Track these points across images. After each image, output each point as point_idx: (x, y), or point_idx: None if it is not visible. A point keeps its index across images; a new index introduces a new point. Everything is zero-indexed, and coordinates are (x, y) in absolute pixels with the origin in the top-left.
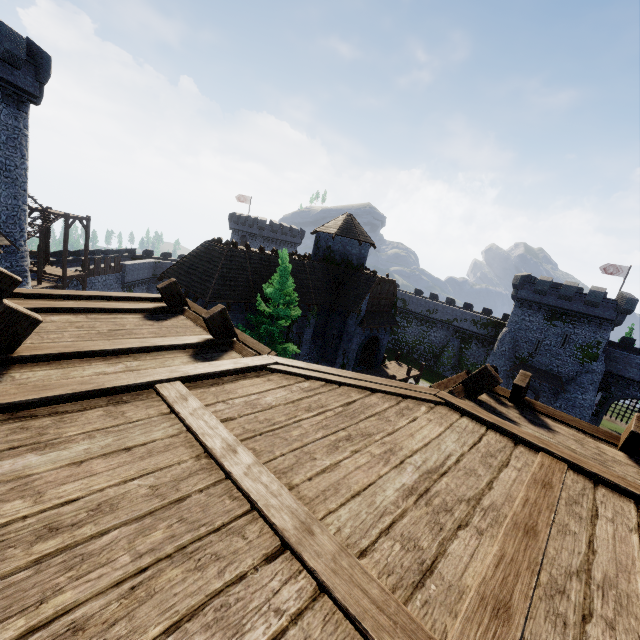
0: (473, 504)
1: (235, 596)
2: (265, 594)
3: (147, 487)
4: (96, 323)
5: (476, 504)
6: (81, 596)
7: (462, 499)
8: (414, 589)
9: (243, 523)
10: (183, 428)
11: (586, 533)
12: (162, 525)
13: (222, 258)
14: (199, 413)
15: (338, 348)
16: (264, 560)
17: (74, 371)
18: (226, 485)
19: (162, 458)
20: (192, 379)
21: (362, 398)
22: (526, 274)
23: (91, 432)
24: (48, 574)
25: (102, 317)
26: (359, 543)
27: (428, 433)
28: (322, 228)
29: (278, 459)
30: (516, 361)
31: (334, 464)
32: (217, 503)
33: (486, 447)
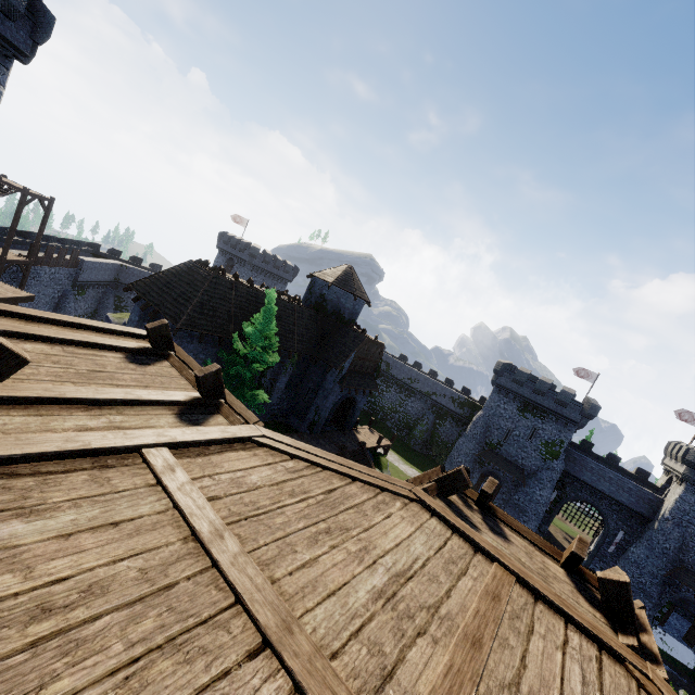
0: (432, 611)
1: (221, 691)
2: (247, 691)
3: (136, 570)
4: (74, 359)
5: (435, 612)
6: (78, 683)
7: (423, 606)
8: (375, 693)
9: (228, 616)
10: (170, 504)
11: (521, 648)
12: (152, 613)
13: (205, 283)
14: (187, 489)
15: (311, 403)
16: (246, 656)
17: (54, 421)
18: (212, 574)
19: (150, 537)
20: (179, 446)
21: (343, 486)
22: (508, 362)
23: (77, 500)
24: (45, 658)
25: (80, 352)
26: (331, 645)
27: (400, 532)
28: (319, 274)
29: (262, 549)
30: (485, 446)
31: (313, 559)
32: (204, 593)
33: (449, 552)
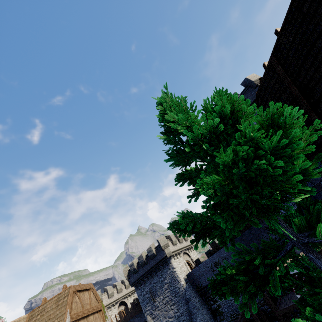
0: None
1: None
2: None
3: None
4: None
5: None
6: None
7: None
8: None
9: None
10: None
11: None
12: None
13: None
14: None
15: None
16: None
17: None
18: None
19: None
20: None
21: None
22: None
23: None
24: None
25: None
26: None
27: None
28: None
29: None
30: None
31: None
32: None
33: None
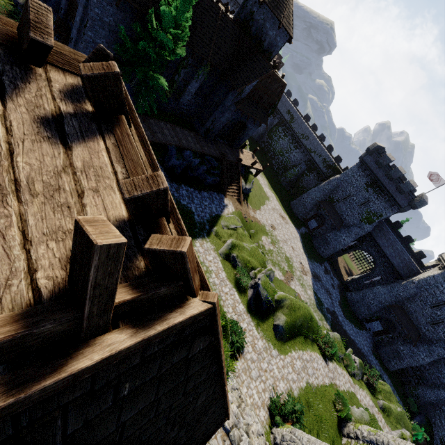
0: None
1: None
2: None
3: None
4: None
5: None
6: None
7: None
8: None
9: None
10: None
11: None
12: None
13: None
14: None
15: (212, 114)
16: None
17: None
18: None
19: None
20: None
21: None
22: (382, 146)
23: None
24: None
25: None
26: None
27: None
28: None
29: None
30: (328, 199)
31: None
32: None
33: None
